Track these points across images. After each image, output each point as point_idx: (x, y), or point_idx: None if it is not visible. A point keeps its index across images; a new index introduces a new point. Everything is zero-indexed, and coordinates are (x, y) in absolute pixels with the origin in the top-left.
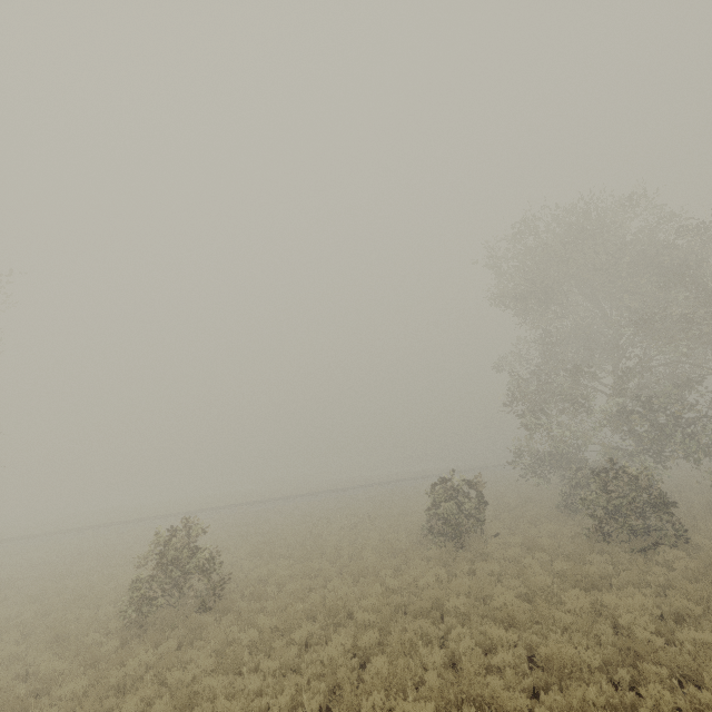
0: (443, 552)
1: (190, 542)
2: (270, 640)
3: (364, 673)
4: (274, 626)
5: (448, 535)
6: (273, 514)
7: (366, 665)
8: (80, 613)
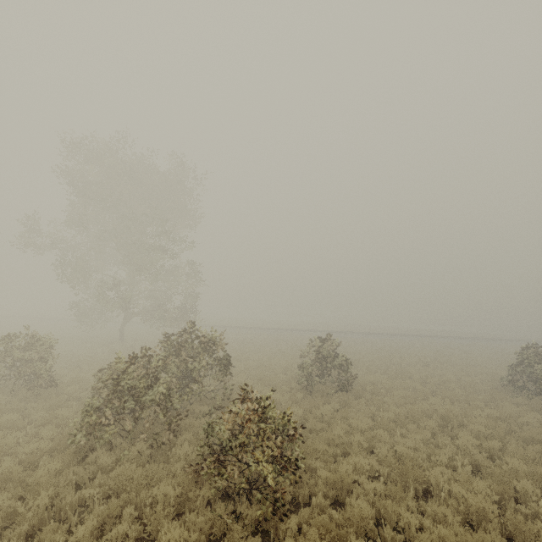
0: (533, 402)
1: (333, 349)
2: (404, 422)
3: (494, 464)
4: (398, 414)
5: (532, 391)
6: (349, 342)
7: (497, 460)
8: (266, 373)
